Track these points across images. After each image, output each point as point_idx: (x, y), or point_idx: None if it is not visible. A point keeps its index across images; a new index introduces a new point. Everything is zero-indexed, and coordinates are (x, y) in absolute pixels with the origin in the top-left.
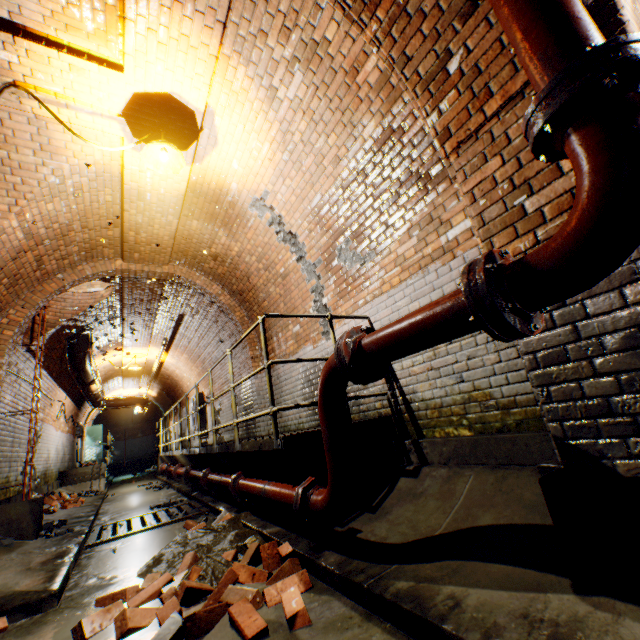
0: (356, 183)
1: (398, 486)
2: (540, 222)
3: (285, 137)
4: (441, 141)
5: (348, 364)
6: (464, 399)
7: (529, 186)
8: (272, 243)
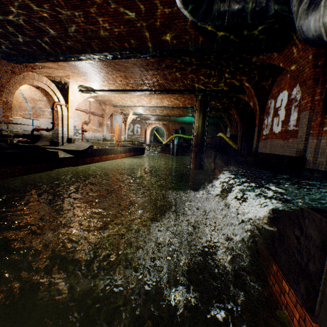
0: (42, 101)
1: (39, 143)
2: (56, 124)
3: (30, 88)
4: (51, 112)
5: (36, 130)
6: (50, 135)
7: (56, 121)
8: (20, 96)
